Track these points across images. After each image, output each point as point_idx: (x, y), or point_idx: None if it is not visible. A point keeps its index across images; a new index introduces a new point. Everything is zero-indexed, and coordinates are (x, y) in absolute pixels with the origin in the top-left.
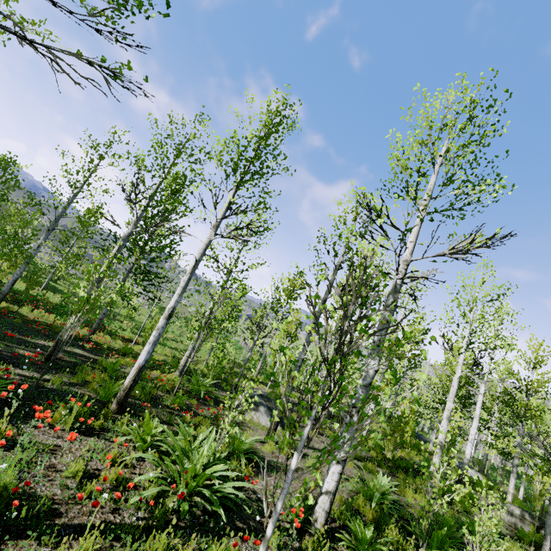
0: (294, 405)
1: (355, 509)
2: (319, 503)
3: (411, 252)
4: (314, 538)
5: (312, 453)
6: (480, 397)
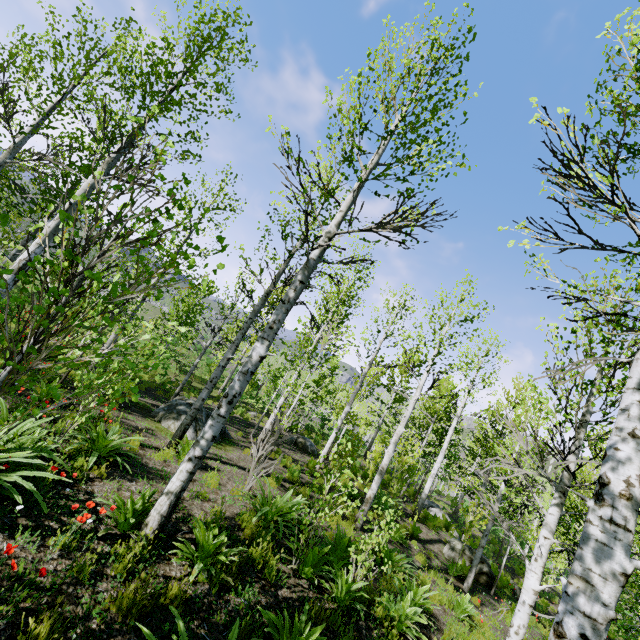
0: (250, 427)
1: (237, 524)
2: (156, 505)
3: (337, 223)
4: (130, 543)
5: (227, 469)
6: (451, 431)
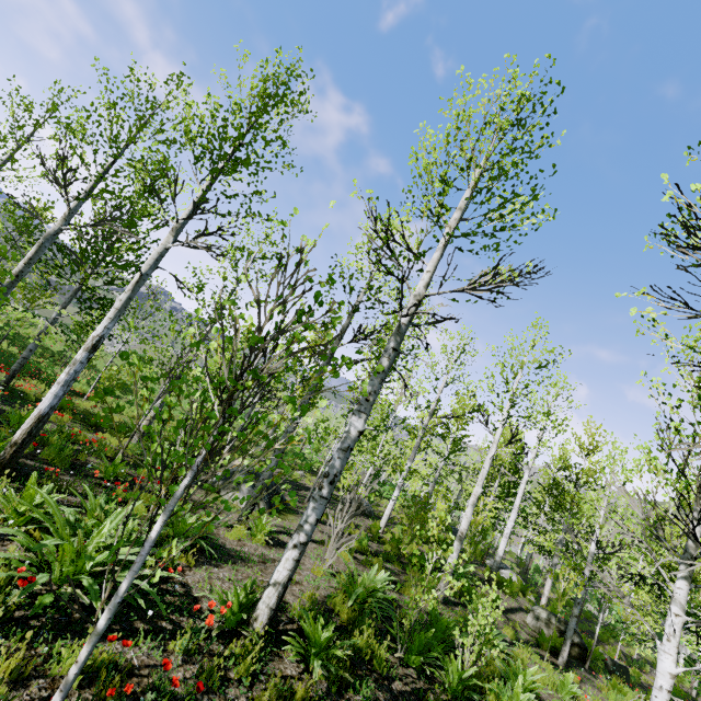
0: (301, 489)
1: (330, 608)
2: (264, 597)
3: (426, 285)
4: (246, 641)
5: None
6: (523, 485)
